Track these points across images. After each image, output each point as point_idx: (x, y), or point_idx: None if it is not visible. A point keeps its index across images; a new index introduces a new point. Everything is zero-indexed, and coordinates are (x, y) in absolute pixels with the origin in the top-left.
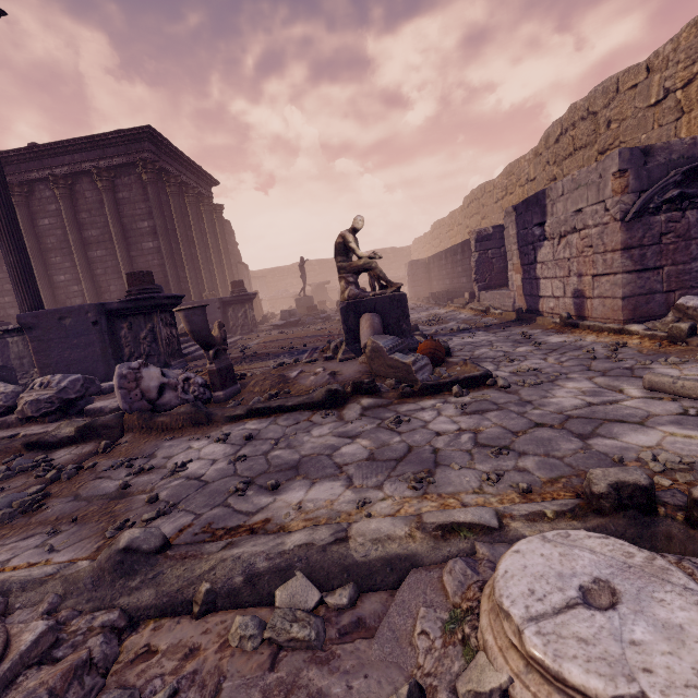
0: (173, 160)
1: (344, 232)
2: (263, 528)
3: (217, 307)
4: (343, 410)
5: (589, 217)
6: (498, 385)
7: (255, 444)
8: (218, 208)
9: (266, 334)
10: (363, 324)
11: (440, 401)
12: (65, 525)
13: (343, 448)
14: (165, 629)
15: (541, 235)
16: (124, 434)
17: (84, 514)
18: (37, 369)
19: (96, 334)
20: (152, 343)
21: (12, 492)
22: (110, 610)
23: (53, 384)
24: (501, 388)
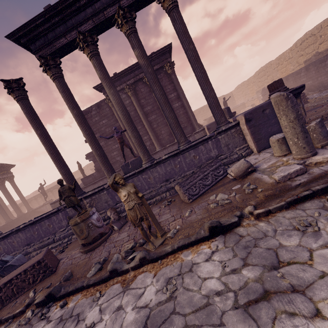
0: None
1: None
2: None
3: None
4: None
5: None
6: None
7: None
8: None
9: None
10: None
11: None
12: None
13: None
14: None
15: None
16: None
17: None
18: (254, 143)
19: None
20: None
21: None
22: None
23: None
24: None
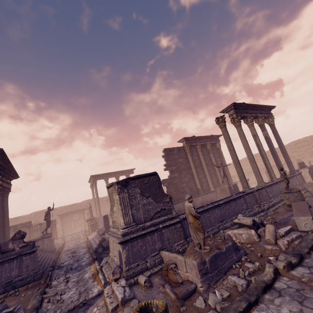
0: None
1: None
2: None
3: None
4: None
5: None
6: None
7: None
8: None
9: None
10: None
11: None
12: None
13: None
14: None
15: None
16: None
17: None
18: (312, 181)
19: None
20: None
21: None
22: None
23: None
24: None
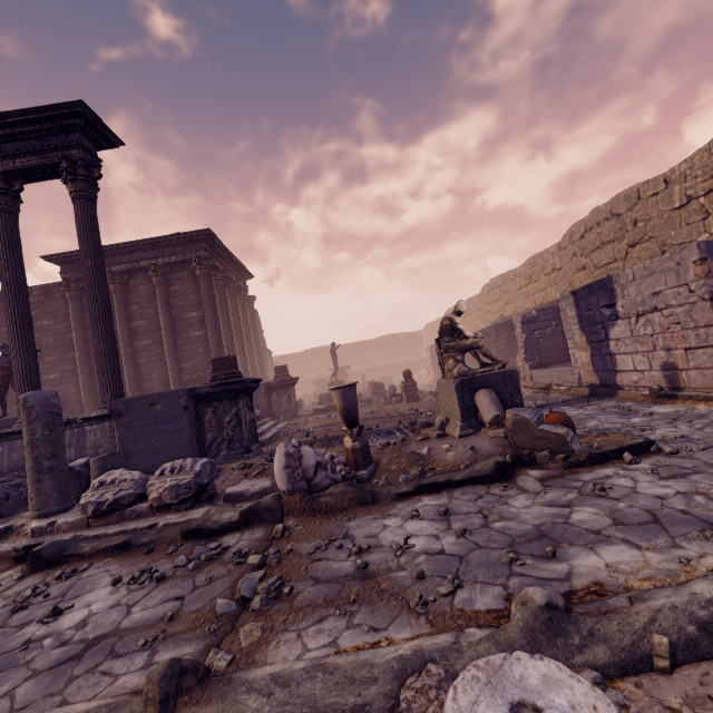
0: (221, 258)
1: (450, 315)
2: (604, 590)
3: (263, 392)
4: (516, 482)
5: (671, 298)
6: (667, 451)
7: (460, 518)
8: (251, 299)
9: (314, 418)
10: (482, 399)
11: (618, 469)
12: (348, 605)
13: (572, 516)
14: (647, 686)
15: (612, 315)
16: (284, 518)
17: (354, 594)
18: None
19: (186, 419)
20: (235, 427)
21: (227, 580)
22: (573, 670)
23: (188, 468)
24: (670, 454)
